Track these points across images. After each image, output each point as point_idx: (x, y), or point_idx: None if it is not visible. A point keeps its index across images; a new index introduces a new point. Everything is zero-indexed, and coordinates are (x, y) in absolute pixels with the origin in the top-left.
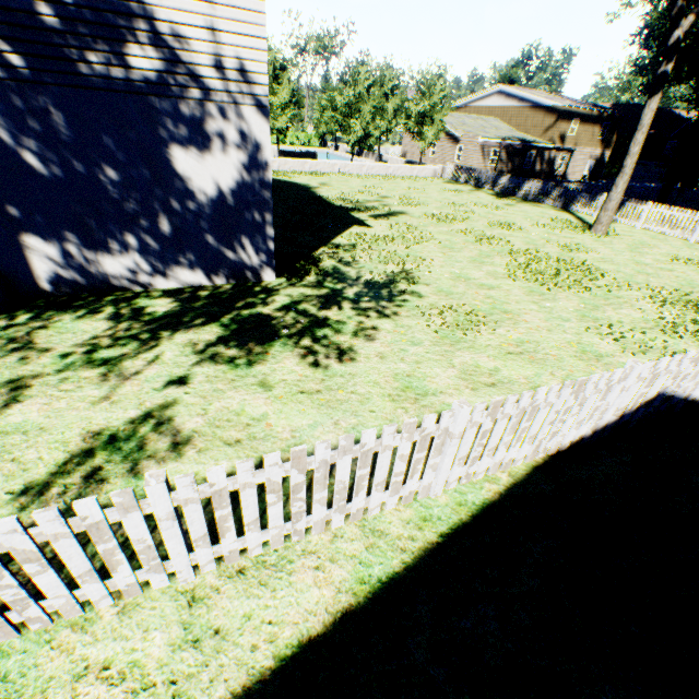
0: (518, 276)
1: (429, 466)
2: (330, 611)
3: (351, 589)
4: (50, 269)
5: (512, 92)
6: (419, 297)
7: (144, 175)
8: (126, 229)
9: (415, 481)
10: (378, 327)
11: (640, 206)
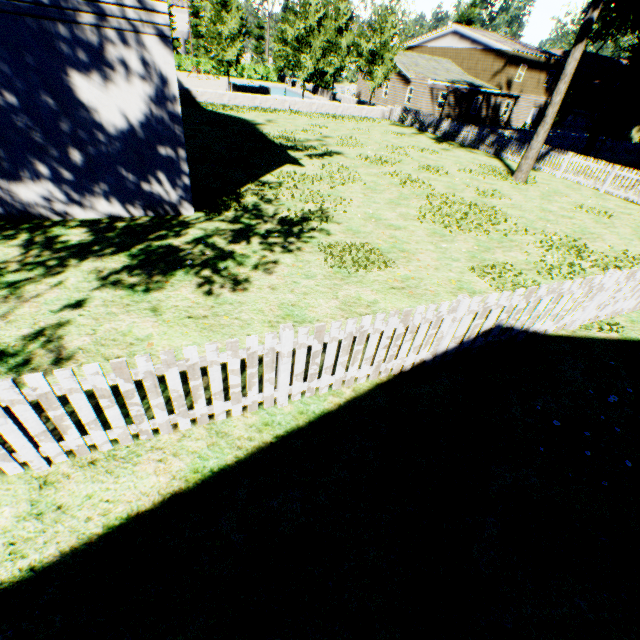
0: (427, 219)
1: (266, 381)
2: (162, 493)
3: (185, 477)
4: None
5: (466, 33)
6: (327, 235)
7: (48, 103)
8: (36, 159)
9: (255, 392)
10: (279, 261)
11: (562, 156)
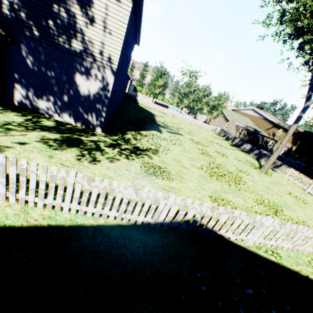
0: (203, 170)
1: (58, 194)
2: None
3: None
4: (20, 98)
5: (257, 111)
6: (151, 159)
7: (64, 79)
8: (51, 94)
9: (52, 198)
10: (120, 159)
11: (288, 169)
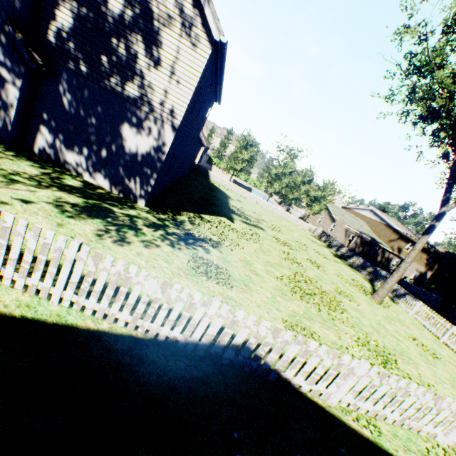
0: (283, 281)
1: (49, 272)
2: None
3: None
4: (44, 144)
5: (378, 213)
6: (207, 253)
7: (107, 129)
8: (86, 146)
9: (38, 277)
10: (161, 246)
11: (414, 301)
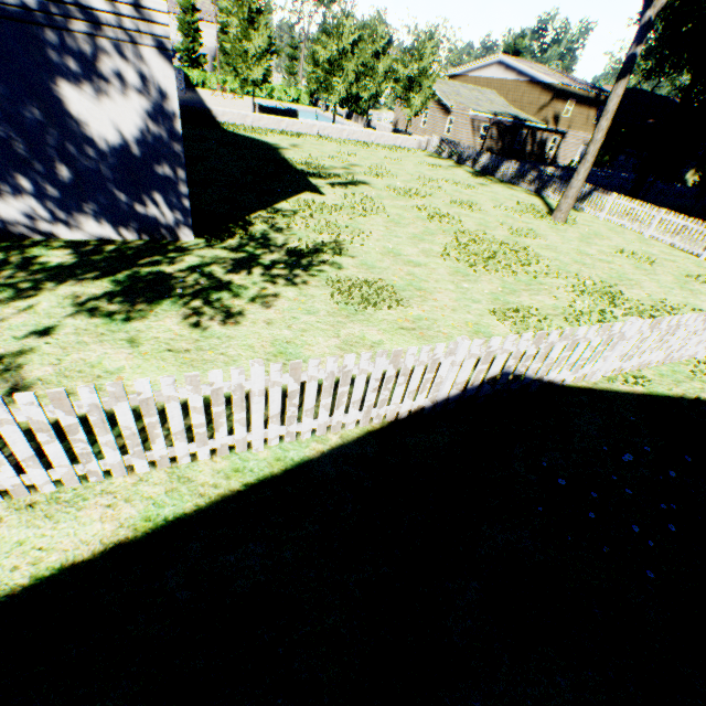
0: (451, 256)
1: (236, 421)
2: (105, 542)
3: (134, 525)
4: None
5: (512, 64)
6: (339, 269)
7: (33, 113)
8: (18, 172)
9: (224, 434)
10: (280, 294)
11: (605, 197)
